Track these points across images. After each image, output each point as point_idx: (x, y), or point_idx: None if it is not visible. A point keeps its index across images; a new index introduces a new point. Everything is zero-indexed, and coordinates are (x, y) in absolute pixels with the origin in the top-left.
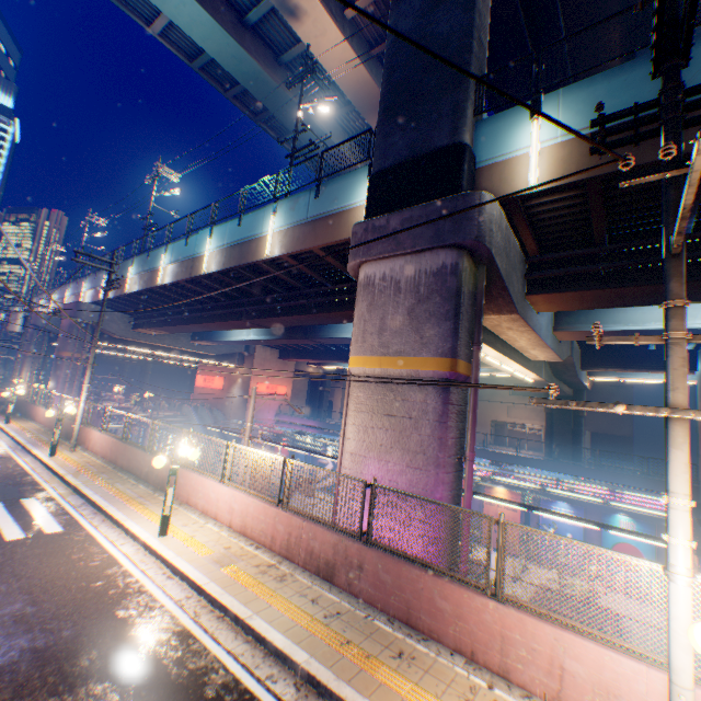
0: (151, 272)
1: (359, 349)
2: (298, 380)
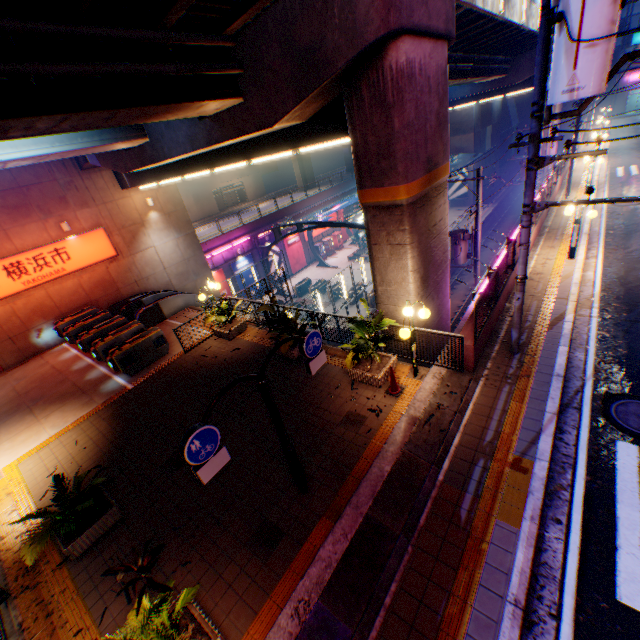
0: None
1: None
2: None
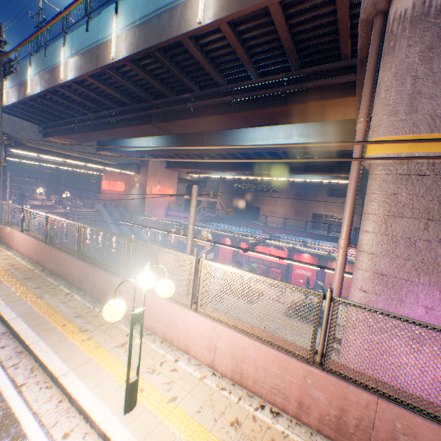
0: (51, 70)
1: (401, 125)
2: (179, 186)
